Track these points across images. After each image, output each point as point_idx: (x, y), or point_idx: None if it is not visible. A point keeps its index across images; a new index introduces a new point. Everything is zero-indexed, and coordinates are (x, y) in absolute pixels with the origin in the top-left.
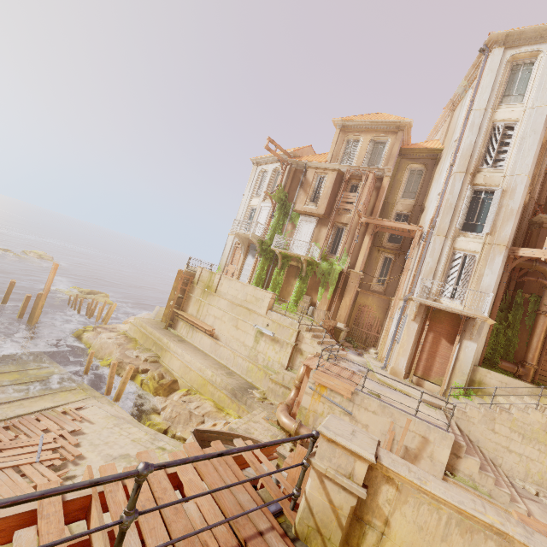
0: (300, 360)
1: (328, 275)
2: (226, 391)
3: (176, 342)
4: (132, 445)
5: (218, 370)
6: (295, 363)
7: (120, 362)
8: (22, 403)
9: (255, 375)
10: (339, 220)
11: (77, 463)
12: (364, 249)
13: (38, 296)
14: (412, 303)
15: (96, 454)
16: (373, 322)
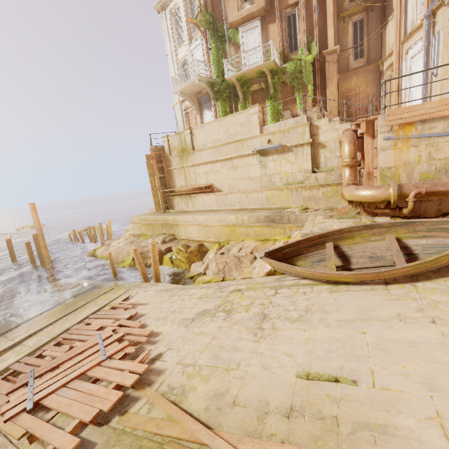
0: (324, 154)
1: (300, 75)
2: (259, 223)
3: (181, 214)
4: (201, 302)
5: (238, 213)
6: (319, 162)
7: (140, 254)
8: (66, 319)
9: (278, 199)
10: (286, 4)
11: (154, 342)
12: (331, 18)
13: (34, 238)
14: (443, 10)
15: (169, 325)
16: (366, 103)
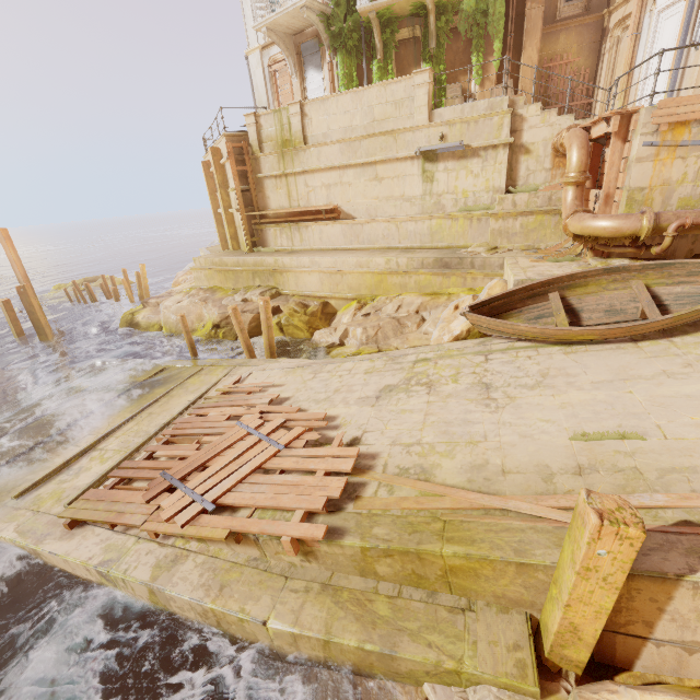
0: (527, 164)
1: (483, 19)
2: (424, 269)
3: (287, 255)
4: (375, 377)
5: (387, 254)
6: (518, 176)
7: (227, 318)
8: (150, 413)
9: (449, 233)
10: None
11: (333, 427)
12: None
13: (19, 292)
14: None
15: (342, 406)
16: (575, 83)
